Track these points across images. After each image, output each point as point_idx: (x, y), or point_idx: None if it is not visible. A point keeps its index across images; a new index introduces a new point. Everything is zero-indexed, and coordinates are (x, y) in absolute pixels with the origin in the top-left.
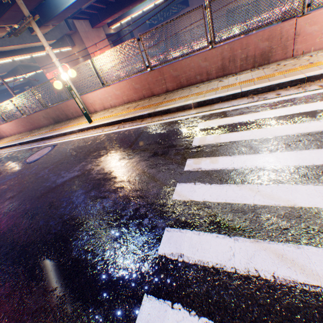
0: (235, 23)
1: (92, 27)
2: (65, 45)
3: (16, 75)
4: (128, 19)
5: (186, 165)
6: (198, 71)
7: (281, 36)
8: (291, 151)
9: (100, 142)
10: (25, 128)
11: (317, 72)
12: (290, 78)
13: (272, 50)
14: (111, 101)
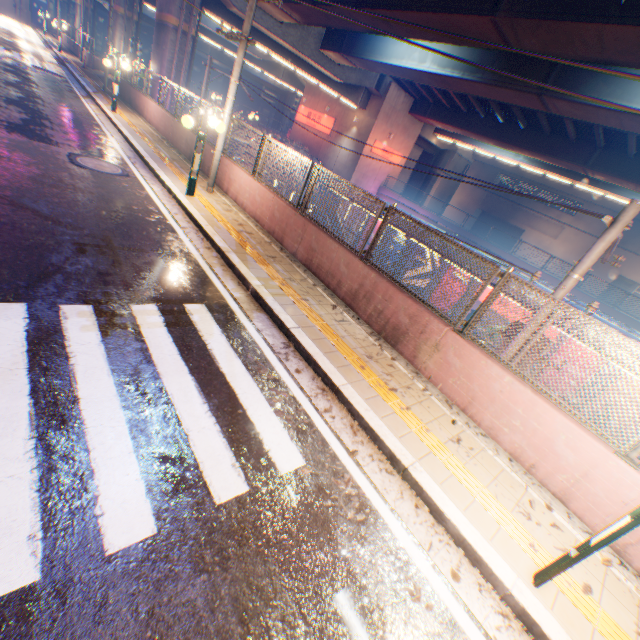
0: (587, 298)
1: (410, 110)
2: (352, 98)
3: (269, 72)
4: (468, 147)
5: (74, 306)
6: (333, 269)
7: (424, 331)
8: (119, 391)
9: (140, 218)
10: (165, 132)
11: (354, 396)
12: (332, 372)
13: (407, 336)
14: (247, 199)
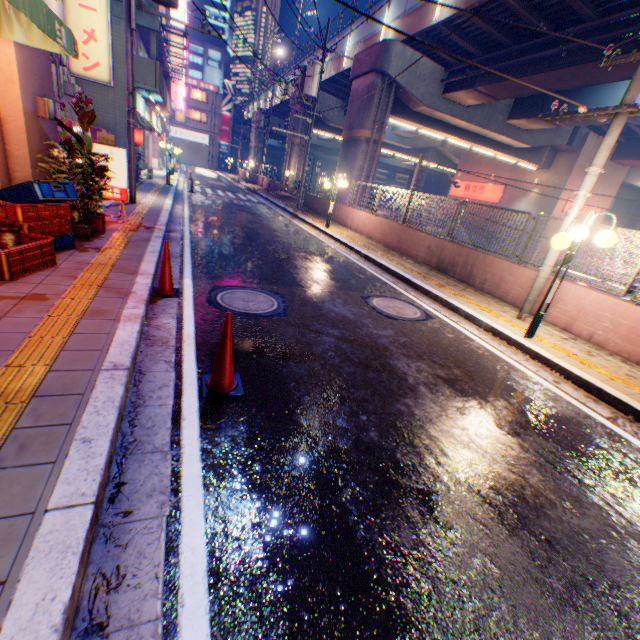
0: None
1: (610, 157)
2: (534, 159)
3: (417, 158)
4: None
5: None
6: None
7: None
8: None
9: (555, 414)
10: (383, 238)
11: None
12: None
13: None
14: (602, 329)
